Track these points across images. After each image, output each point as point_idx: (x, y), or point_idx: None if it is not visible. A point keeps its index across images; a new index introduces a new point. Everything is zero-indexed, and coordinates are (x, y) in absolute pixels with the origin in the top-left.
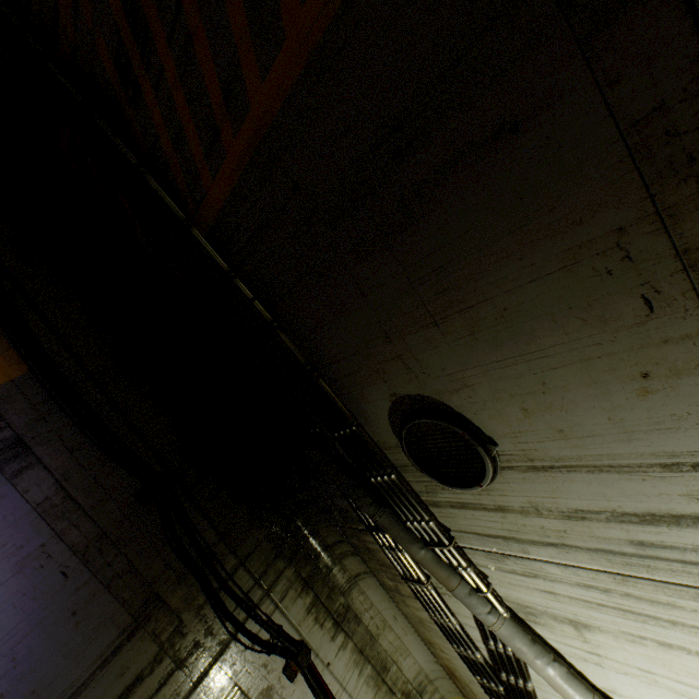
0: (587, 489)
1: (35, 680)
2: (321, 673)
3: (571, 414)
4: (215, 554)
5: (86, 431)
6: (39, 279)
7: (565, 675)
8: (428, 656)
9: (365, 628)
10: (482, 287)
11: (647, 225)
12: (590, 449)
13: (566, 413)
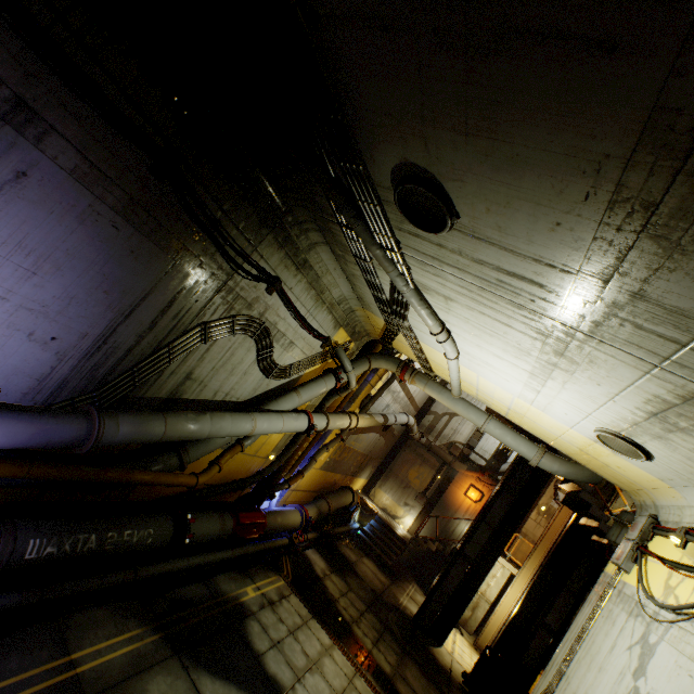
0: (493, 255)
1: (122, 286)
2: (287, 293)
3: (511, 223)
4: (220, 222)
5: (83, 98)
6: None
7: (428, 314)
8: (349, 290)
9: (315, 273)
10: (513, 134)
11: (619, 163)
12: (508, 241)
13: (509, 221)
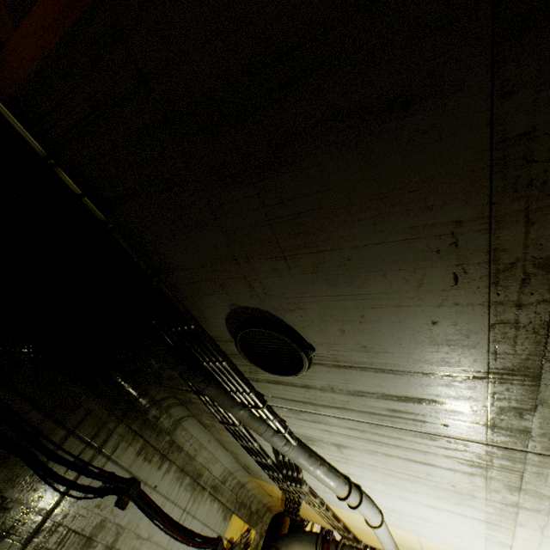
0: (370, 381)
1: None
2: (149, 495)
3: (376, 338)
4: (41, 432)
5: None
6: None
7: (326, 472)
8: (232, 460)
9: (186, 453)
10: (334, 239)
11: (478, 224)
12: (381, 359)
13: (372, 337)
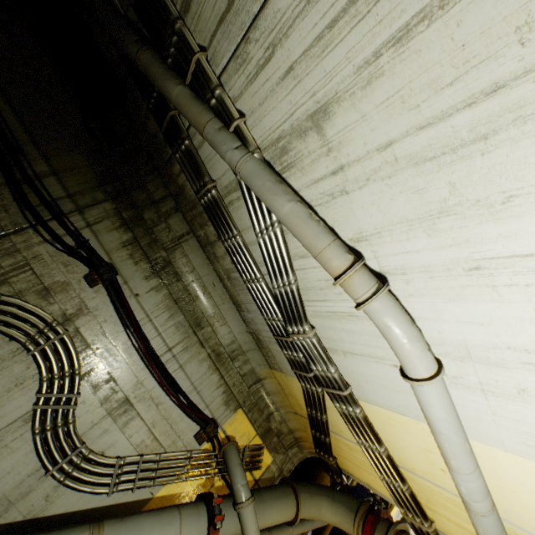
0: None
1: None
2: (128, 298)
3: None
4: (21, 148)
5: None
6: None
7: (307, 214)
8: (242, 327)
9: (184, 287)
10: None
11: None
12: None
13: None
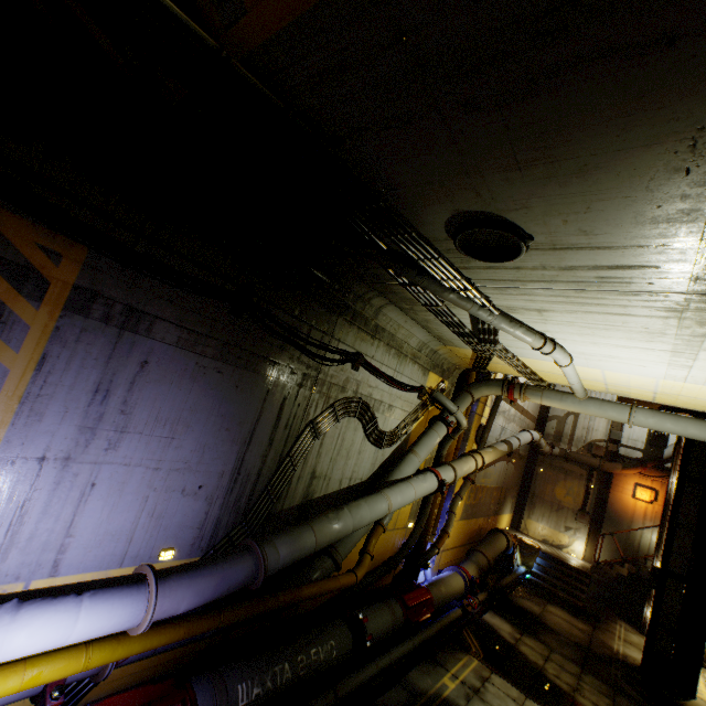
0: (584, 258)
1: (238, 419)
2: (370, 362)
3: (597, 224)
4: (296, 328)
5: (169, 283)
6: (4, 136)
7: (524, 332)
8: (425, 334)
9: (388, 333)
10: (574, 150)
11: None
12: (598, 240)
13: (594, 223)
